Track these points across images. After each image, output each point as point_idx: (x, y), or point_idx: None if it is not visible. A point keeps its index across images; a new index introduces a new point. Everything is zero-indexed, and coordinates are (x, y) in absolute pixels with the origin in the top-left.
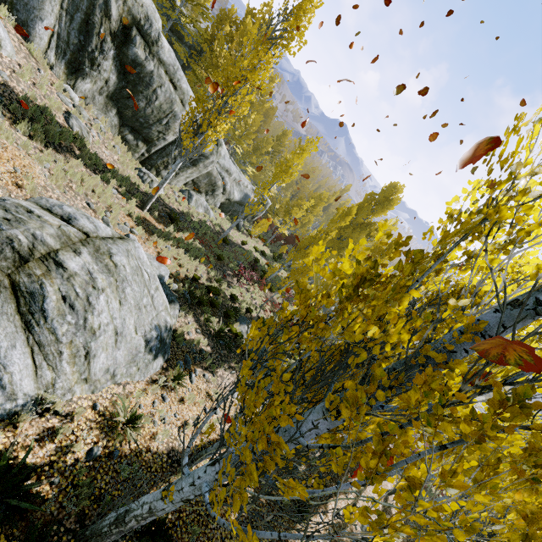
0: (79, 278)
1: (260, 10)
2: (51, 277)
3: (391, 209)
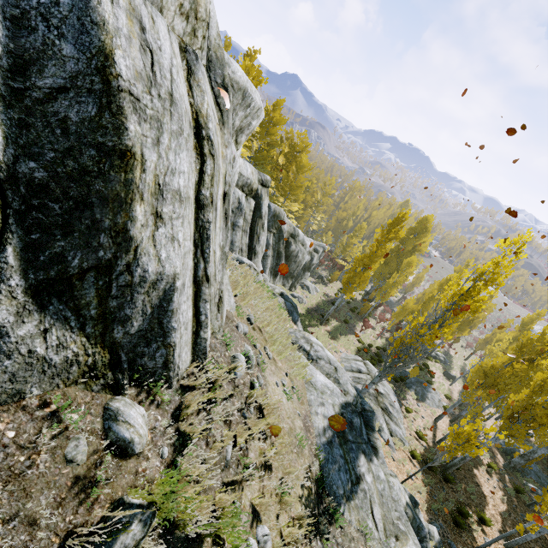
0: (386, 394)
1: (297, 137)
2: (384, 399)
3: (429, 235)
